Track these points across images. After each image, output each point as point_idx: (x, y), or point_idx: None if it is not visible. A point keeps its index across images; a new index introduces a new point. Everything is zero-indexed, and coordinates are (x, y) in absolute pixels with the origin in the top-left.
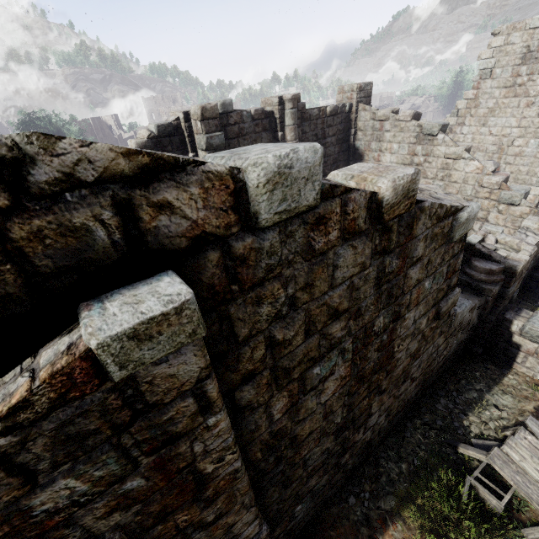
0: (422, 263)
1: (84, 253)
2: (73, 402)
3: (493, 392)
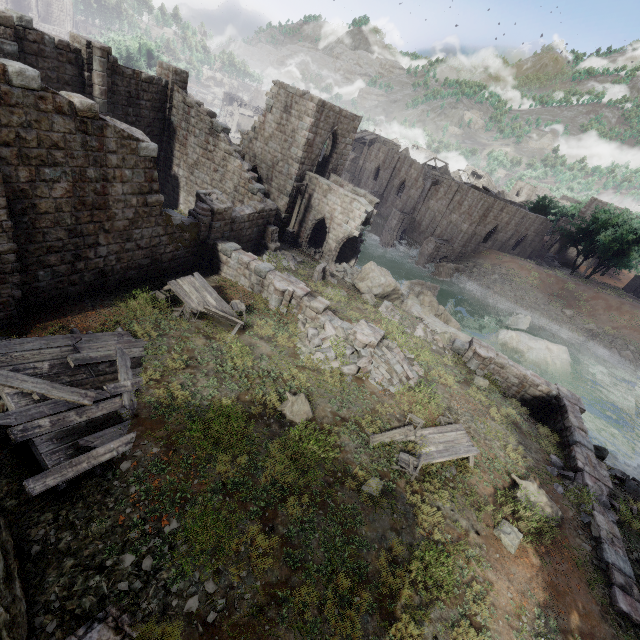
0: (118, 156)
1: None
2: None
3: None
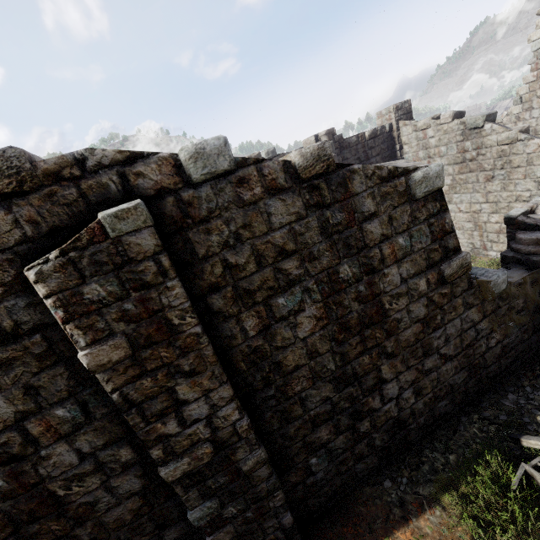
0: (380, 218)
1: (107, 195)
2: (96, 243)
3: None
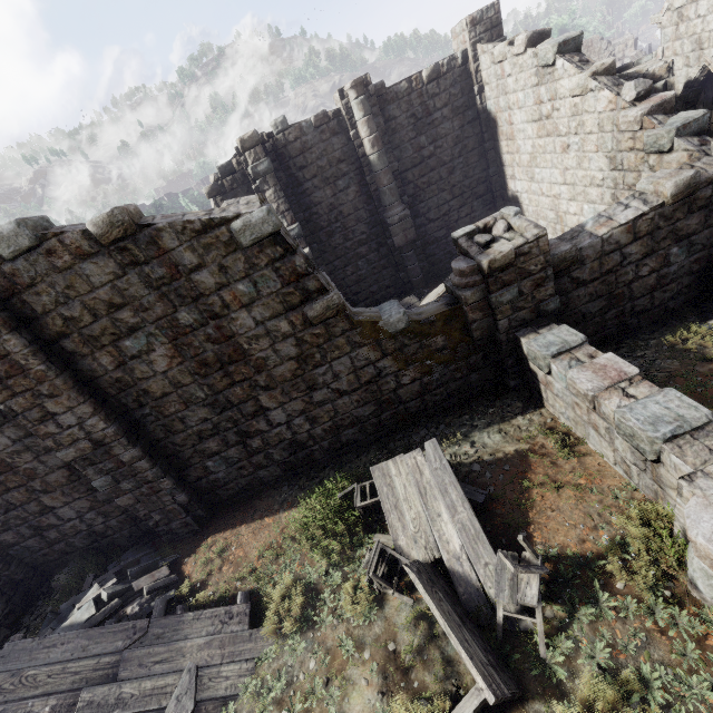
0: (209, 269)
1: None
2: None
3: (487, 430)
